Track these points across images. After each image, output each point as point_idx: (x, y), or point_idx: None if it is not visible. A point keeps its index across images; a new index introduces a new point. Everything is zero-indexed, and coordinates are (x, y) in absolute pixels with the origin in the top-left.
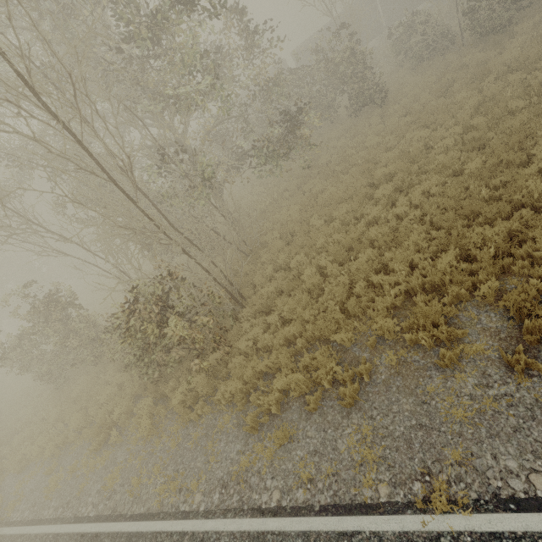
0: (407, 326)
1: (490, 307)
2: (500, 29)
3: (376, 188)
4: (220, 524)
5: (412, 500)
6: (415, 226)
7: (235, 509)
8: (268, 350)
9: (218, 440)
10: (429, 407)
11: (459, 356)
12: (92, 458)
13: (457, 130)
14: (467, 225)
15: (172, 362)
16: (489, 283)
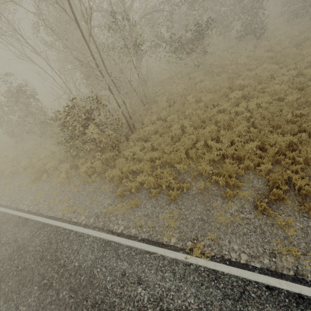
0: (216, 172)
1: (261, 177)
2: None
3: (232, 91)
4: (91, 232)
5: (185, 248)
6: (243, 121)
7: (100, 228)
8: (139, 160)
9: (100, 195)
10: (210, 213)
11: (234, 195)
12: (30, 184)
13: (293, 73)
14: (270, 131)
15: (85, 149)
16: (266, 165)
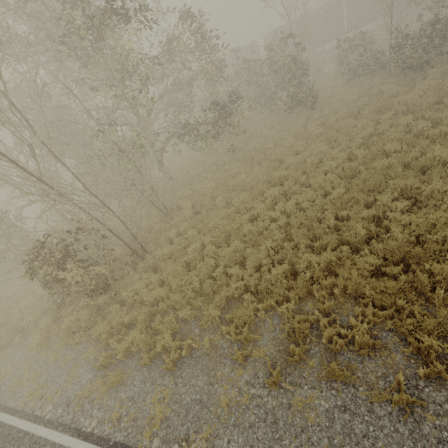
0: (230, 318)
1: (287, 321)
2: (419, 67)
3: (274, 185)
4: (51, 434)
5: None
6: (277, 232)
7: (66, 425)
8: (143, 302)
9: (81, 366)
10: (212, 389)
11: (249, 355)
12: (1, 351)
13: (344, 155)
14: (309, 244)
15: (73, 293)
16: (287, 304)
